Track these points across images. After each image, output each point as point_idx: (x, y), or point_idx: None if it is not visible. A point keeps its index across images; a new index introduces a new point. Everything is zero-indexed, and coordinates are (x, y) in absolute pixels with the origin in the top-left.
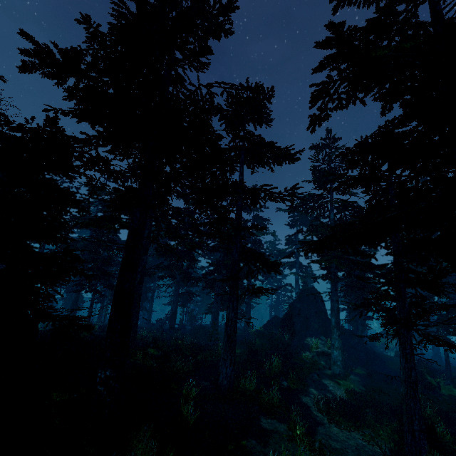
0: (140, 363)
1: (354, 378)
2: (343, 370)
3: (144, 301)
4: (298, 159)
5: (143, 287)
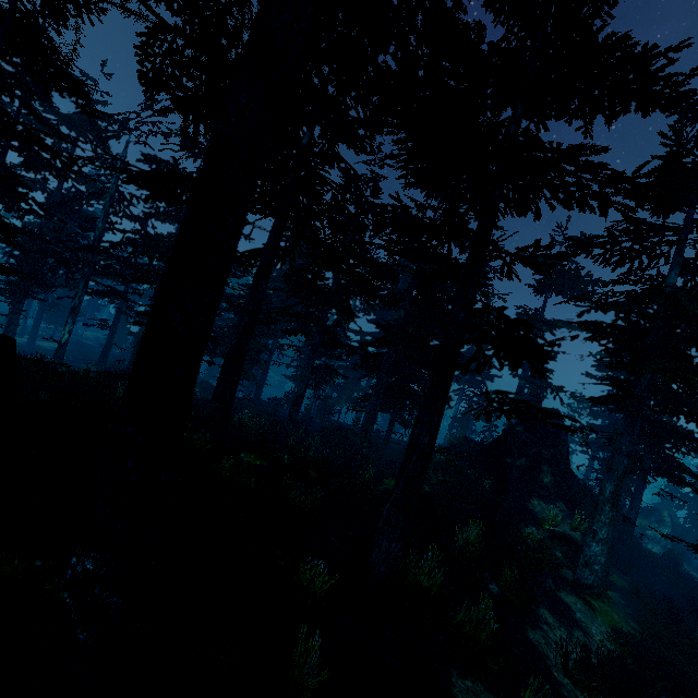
0: (225, 477)
1: (614, 597)
2: (600, 582)
3: (253, 366)
4: (689, 96)
5: (256, 342)
